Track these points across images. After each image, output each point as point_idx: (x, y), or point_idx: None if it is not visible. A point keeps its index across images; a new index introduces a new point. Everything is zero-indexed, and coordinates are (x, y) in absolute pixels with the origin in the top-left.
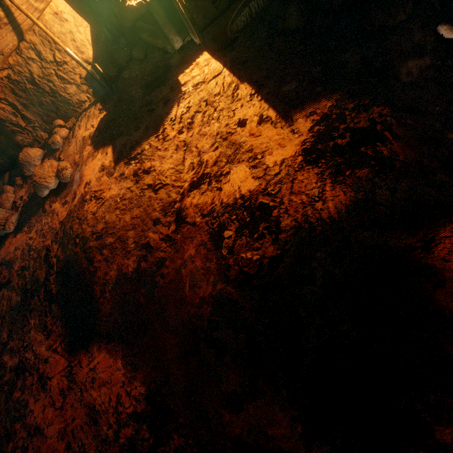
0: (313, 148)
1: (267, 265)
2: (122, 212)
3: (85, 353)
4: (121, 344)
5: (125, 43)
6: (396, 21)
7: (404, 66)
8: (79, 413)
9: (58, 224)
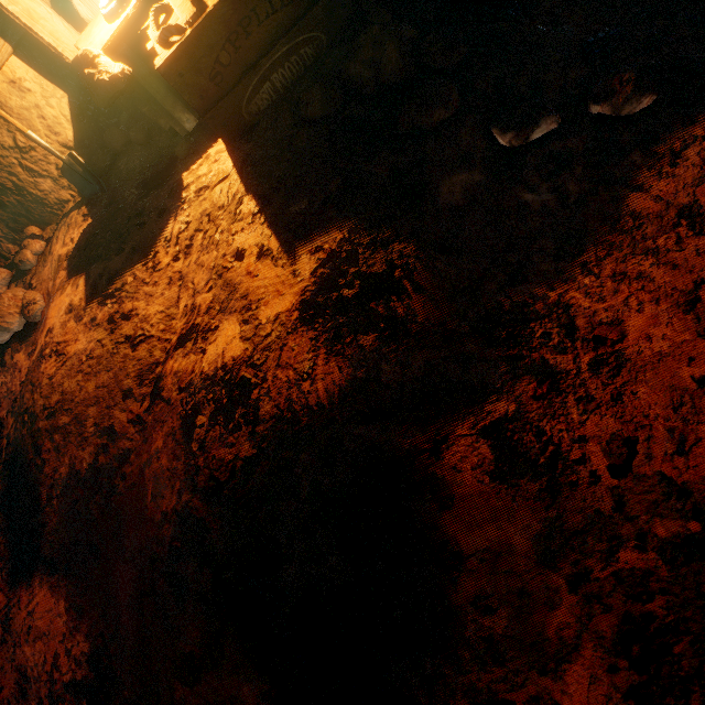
0: (315, 301)
1: (242, 469)
2: (87, 377)
3: (28, 587)
4: (68, 576)
5: (128, 116)
6: (435, 120)
7: (448, 182)
8: (9, 680)
9: (19, 386)
